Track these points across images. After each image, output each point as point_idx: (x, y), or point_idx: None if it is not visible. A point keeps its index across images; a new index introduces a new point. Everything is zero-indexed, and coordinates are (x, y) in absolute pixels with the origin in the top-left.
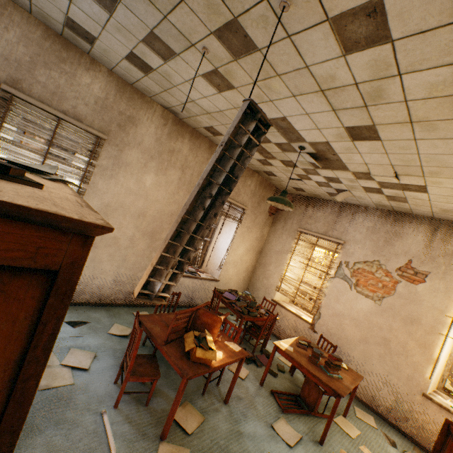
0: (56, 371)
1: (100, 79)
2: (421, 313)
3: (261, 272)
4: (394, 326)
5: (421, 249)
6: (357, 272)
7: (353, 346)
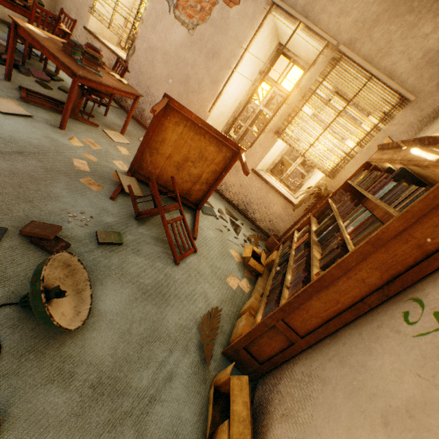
0: None
1: None
2: (224, 45)
3: None
4: (198, 62)
5: None
6: None
7: (160, 86)
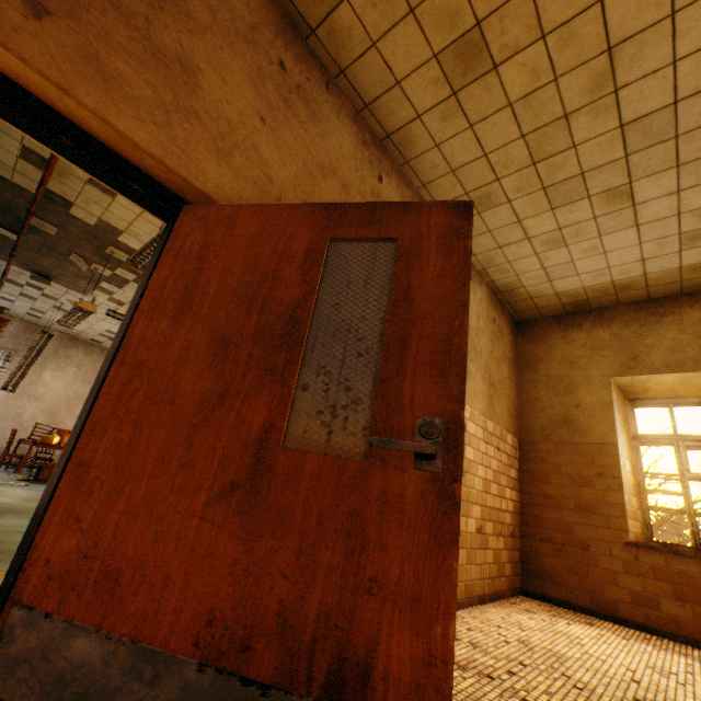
0: None
1: (15, 324)
2: None
3: None
4: None
5: None
6: None
7: None
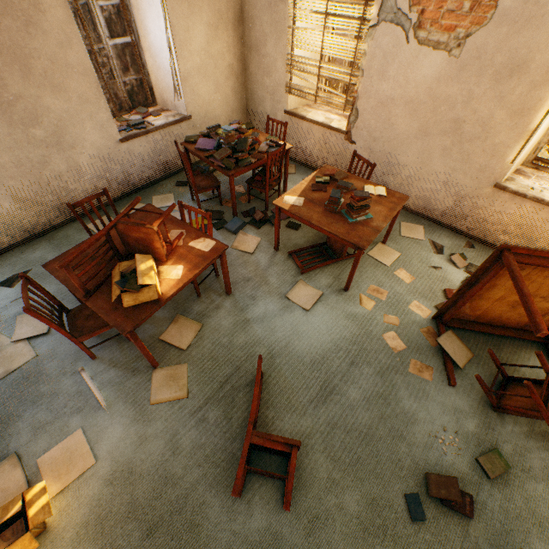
0: (11, 351)
1: None
2: (537, 46)
3: (256, 65)
4: (476, 94)
5: None
6: None
7: (406, 148)
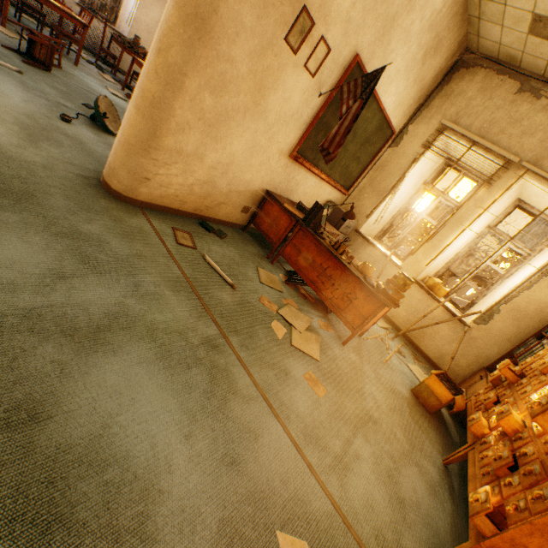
0: None
1: None
2: None
3: None
4: None
5: None
6: None
7: None
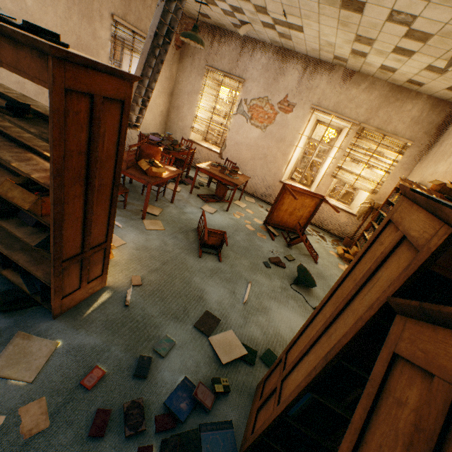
0: None
1: None
2: (287, 134)
3: (176, 115)
4: (271, 146)
5: (295, 85)
6: (252, 108)
7: (246, 163)
